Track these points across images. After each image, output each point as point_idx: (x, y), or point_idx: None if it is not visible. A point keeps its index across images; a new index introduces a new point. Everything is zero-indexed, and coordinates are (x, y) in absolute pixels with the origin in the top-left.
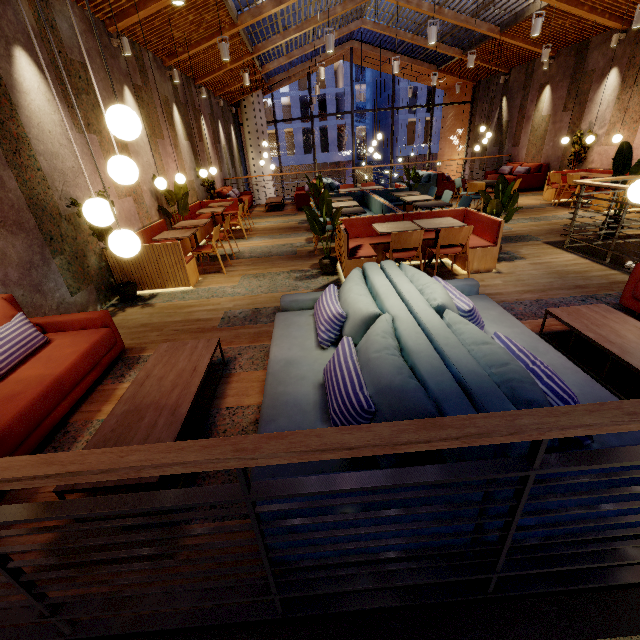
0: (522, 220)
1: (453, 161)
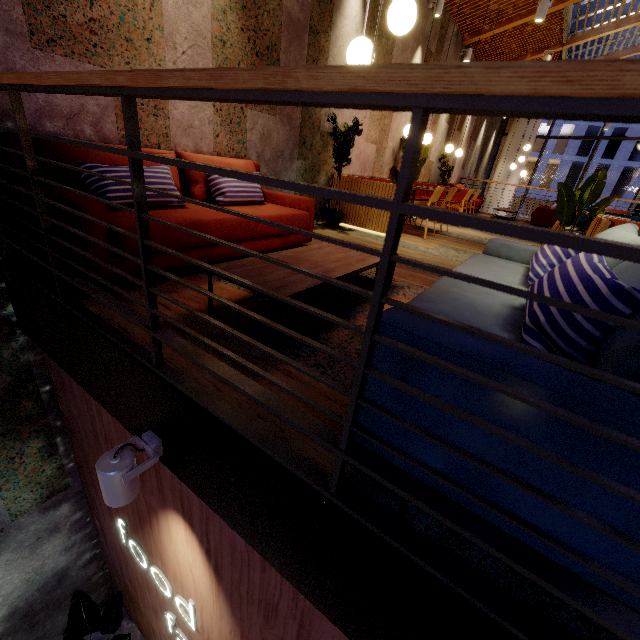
0: None
1: None
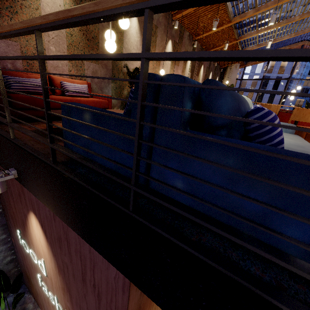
0: None
1: None
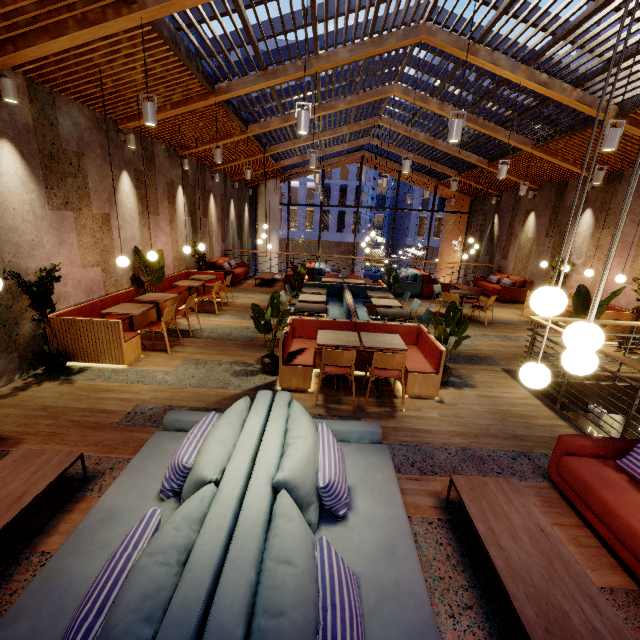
0: (492, 337)
1: (451, 260)
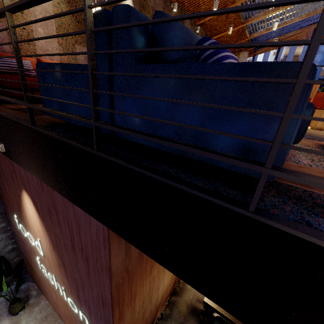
0: None
1: None
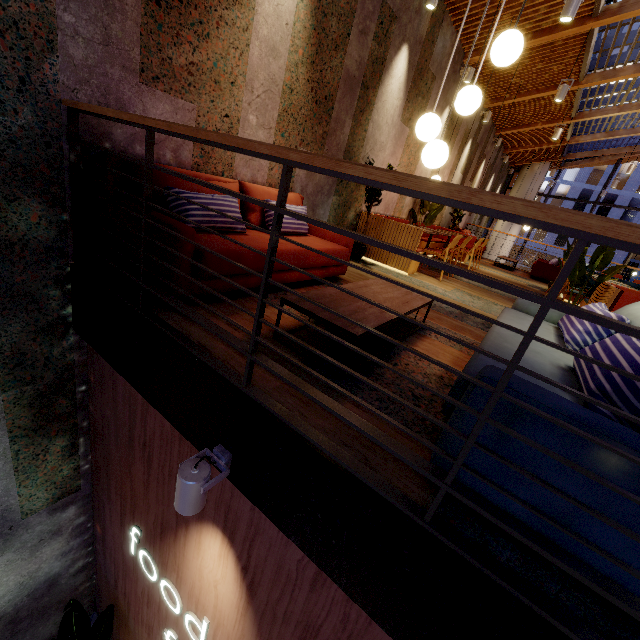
0: None
1: None
